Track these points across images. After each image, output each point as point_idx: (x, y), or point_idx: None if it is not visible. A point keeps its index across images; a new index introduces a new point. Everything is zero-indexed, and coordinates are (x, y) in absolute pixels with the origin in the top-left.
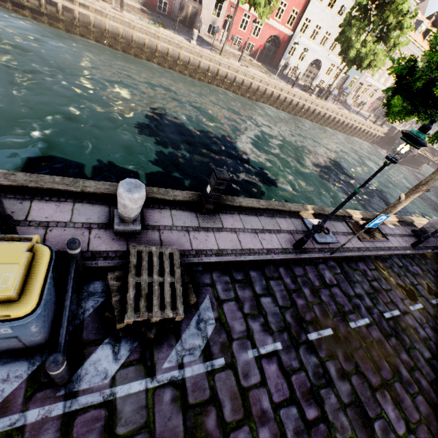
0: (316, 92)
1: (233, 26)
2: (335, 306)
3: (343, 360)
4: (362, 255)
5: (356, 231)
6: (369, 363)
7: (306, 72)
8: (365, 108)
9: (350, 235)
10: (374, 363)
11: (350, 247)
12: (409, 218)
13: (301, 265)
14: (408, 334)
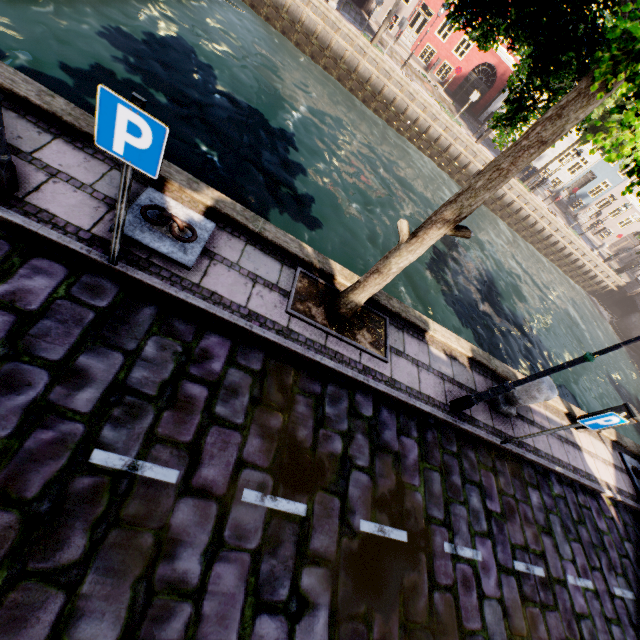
0: None
1: (427, 26)
2: None
3: None
4: (248, 331)
5: (305, 297)
6: None
7: None
8: (607, 241)
9: (269, 289)
10: None
11: (227, 298)
12: (510, 372)
13: None
14: (111, 539)
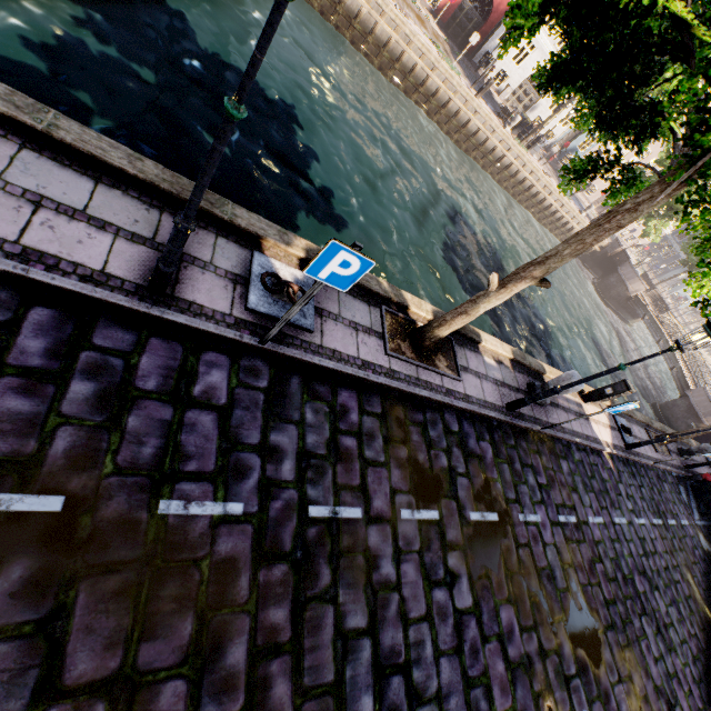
0: (516, 123)
1: None
2: (152, 451)
3: (13, 591)
4: (366, 379)
5: (394, 335)
6: (122, 614)
7: (520, 90)
8: (591, 198)
9: (368, 335)
10: (146, 617)
11: (344, 353)
12: (539, 365)
13: (139, 332)
14: (342, 565)
